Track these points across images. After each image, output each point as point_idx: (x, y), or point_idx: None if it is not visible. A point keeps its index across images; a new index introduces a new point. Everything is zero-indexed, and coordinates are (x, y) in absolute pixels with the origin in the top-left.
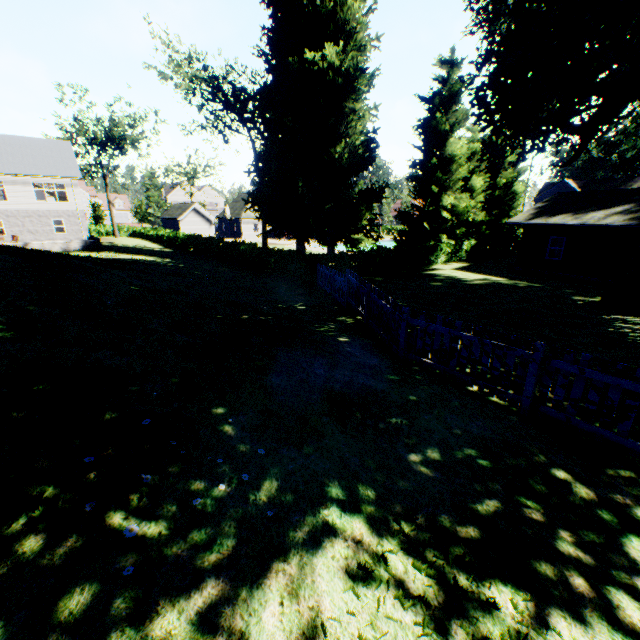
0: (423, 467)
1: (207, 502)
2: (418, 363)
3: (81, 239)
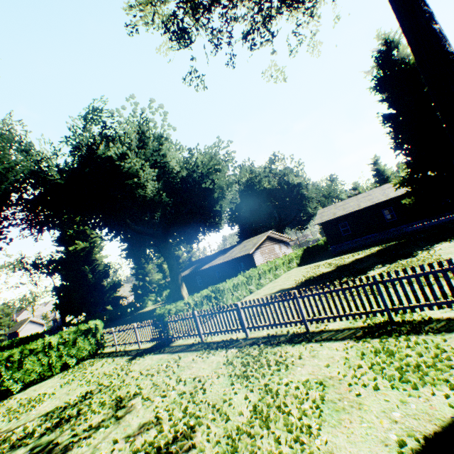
0: None
1: None
2: None
3: None
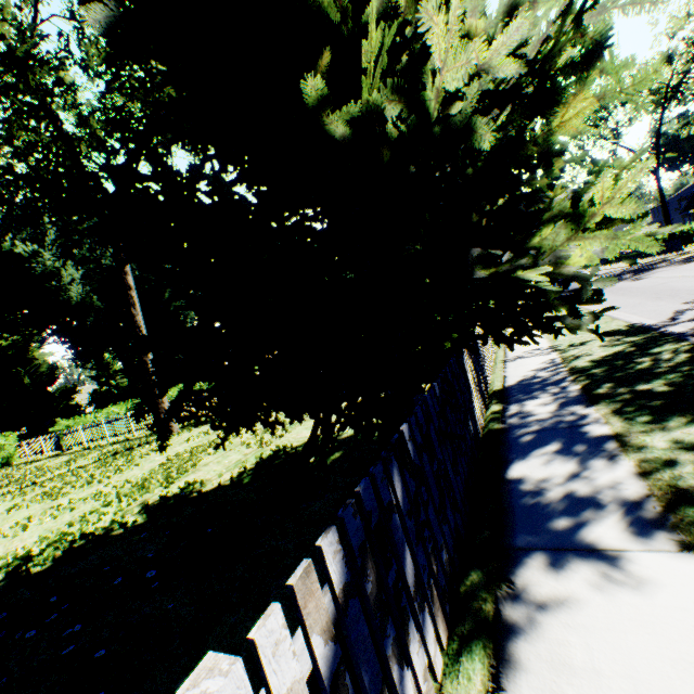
0: None
1: None
2: None
3: None
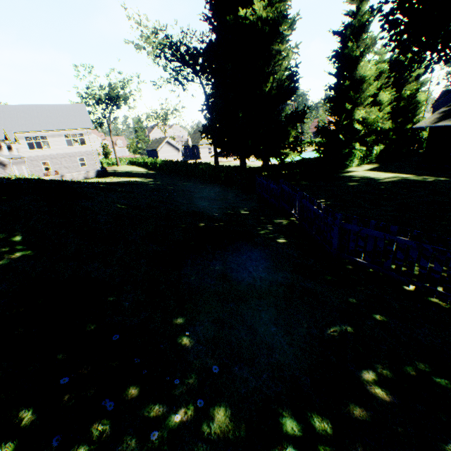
0: (377, 388)
1: (164, 435)
2: (351, 262)
3: (96, 169)
